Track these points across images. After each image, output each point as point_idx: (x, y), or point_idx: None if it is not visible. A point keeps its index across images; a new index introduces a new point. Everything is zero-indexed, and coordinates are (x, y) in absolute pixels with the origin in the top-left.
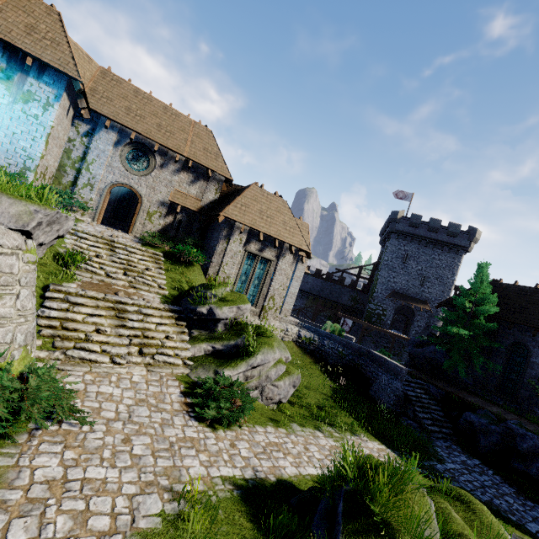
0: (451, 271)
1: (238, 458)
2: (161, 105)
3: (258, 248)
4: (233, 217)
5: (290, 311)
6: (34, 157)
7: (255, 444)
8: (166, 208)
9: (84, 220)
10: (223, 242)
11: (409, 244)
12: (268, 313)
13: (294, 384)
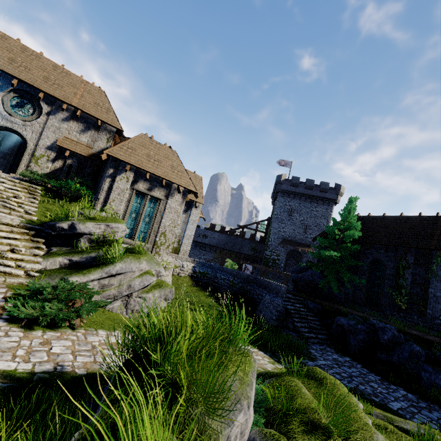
0: (326, 219)
1: (42, 354)
2: (51, 63)
3: (147, 187)
4: (118, 156)
5: (188, 251)
6: None
7: (83, 343)
8: (54, 153)
9: None
10: (110, 180)
11: (292, 200)
12: (160, 248)
13: (166, 297)
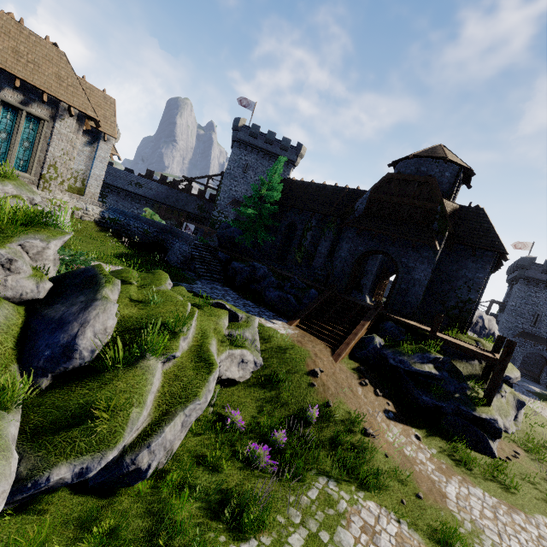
0: None
1: None
2: None
3: (20, 99)
4: None
5: (97, 195)
6: None
7: None
8: None
9: None
10: None
11: (249, 155)
12: (50, 184)
13: None
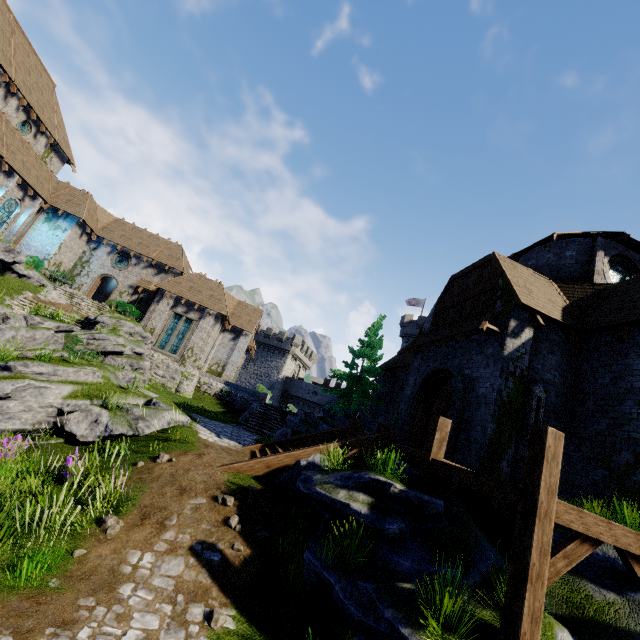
0: None
1: None
2: (149, 234)
3: (184, 311)
4: (163, 287)
5: (231, 377)
6: (51, 254)
7: None
8: (133, 289)
9: (78, 294)
10: (156, 305)
11: None
12: (186, 361)
13: (132, 364)
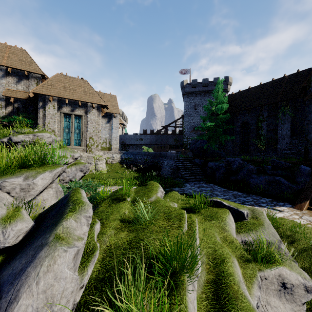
0: None
1: None
2: None
3: (70, 109)
4: (41, 92)
5: (117, 148)
6: None
7: None
8: (4, 101)
9: None
10: (42, 110)
11: (195, 98)
12: (92, 148)
13: (81, 170)
